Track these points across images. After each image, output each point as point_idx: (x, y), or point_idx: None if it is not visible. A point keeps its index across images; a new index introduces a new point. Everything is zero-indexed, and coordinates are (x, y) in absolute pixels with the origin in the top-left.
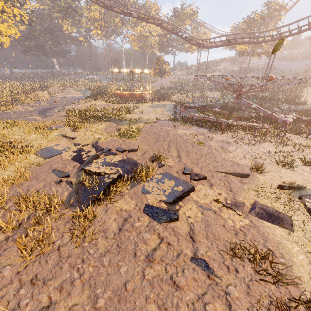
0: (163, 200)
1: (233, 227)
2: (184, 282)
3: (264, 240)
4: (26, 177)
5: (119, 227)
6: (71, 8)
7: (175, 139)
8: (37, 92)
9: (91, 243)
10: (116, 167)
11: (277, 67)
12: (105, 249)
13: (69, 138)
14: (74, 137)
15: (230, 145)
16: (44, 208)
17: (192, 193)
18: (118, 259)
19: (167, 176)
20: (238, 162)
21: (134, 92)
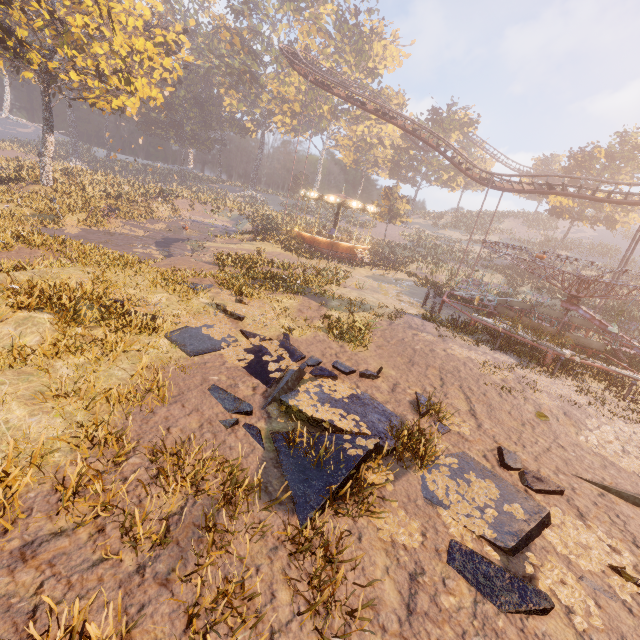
0: (487, 537)
1: None
2: None
3: None
4: (163, 394)
5: (406, 601)
6: (251, 73)
7: (454, 367)
8: (151, 202)
9: (349, 638)
10: (352, 415)
11: (622, 251)
12: None
13: (232, 316)
14: (242, 317)
15: (582, 410)
16: (214, 493)
17: (548, 531)
18: None
19: (471, 465)
20: (616, 461)
21: (338, 240)
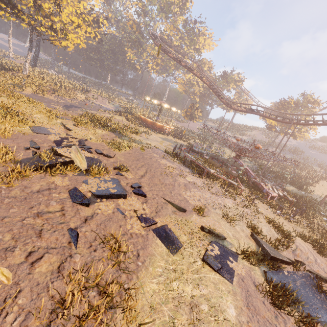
0: (91, 191)
1: (127, 230)
2: (48, 236)
3: (142, 247)
4: (6, 135)
5: (39, 190)
6: (139, 42)
7: (152, 163)
8: (77, 92)
9: (8, 188)
10: None
11: (305, 153)
12: (14, 195)
13: (66, 128)
14: (70, 129)
15: (195, 186)
16: None
17: (121, 199)
18: (16, 204)
19: (114, 181)
20: (189, 201)
21: (156, 122)
